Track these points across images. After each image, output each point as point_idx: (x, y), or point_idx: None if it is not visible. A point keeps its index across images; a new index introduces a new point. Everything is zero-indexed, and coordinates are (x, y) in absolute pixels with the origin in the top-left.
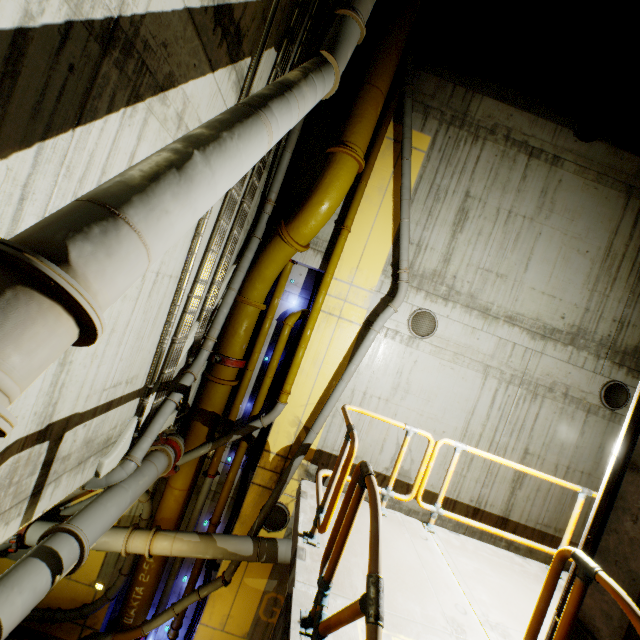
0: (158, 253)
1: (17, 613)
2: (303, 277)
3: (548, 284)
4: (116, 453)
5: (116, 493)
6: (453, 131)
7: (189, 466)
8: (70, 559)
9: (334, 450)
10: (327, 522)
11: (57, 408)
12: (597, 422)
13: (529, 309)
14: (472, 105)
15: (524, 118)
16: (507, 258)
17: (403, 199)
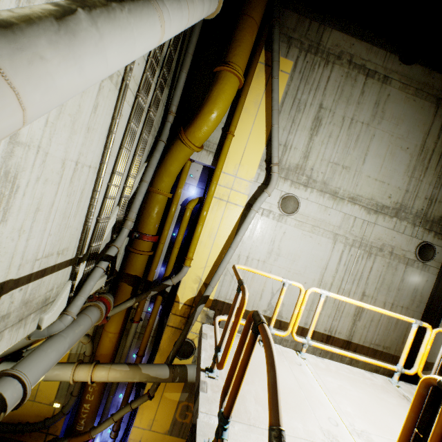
0: (35, 104)
1: None
2: (199, 172)
3: (379, 173)
4: (54, 310)
5: (56, 341)
6: (310, 57)
7: (119, 315)
8: (13, 398)
9: (226, 299)
10: (224, 361)
11: None
12: (413, 271)
13: (366, 192)
14: (324, 36)
15: (362, 47)
16: (350, 154)
17: (273, 109)
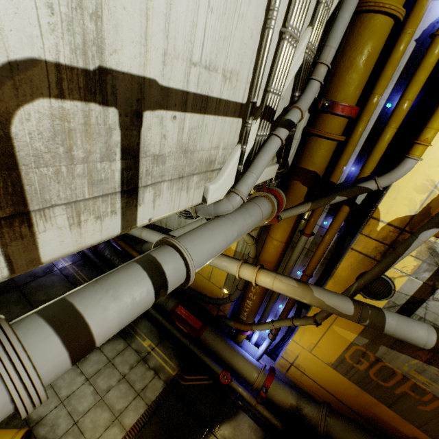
0: None
1: (111, 320)
2: None
3: None
4: (220, 182)
5: (222, 223)
6: None
7: (286, 222)
8: (175, 275)
9: None
10: None
11: (106, 36)
12: None
13: None
14: None
15: None
16: None
17: None
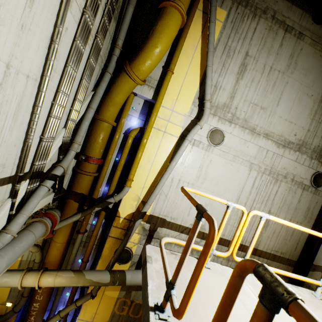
0: None
1: None
2: (141, 105)
3: (289, 114)
4: None
5: None
6: (241, 9)
7: (66, 228)
8: None
9: (160, 215)
10: (184, 310)
11: None
12: (307, 195)
13: (277, 129)
14: None
15: (284, 4)
16: (267, 97)
17: (209, 51)
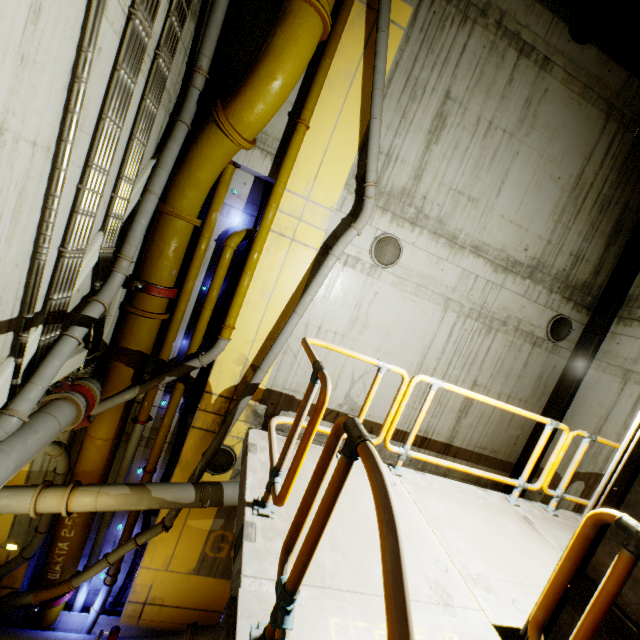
0: None
1: None
2: (248, 187)
3: (517, 212)
4: None
5: None
6: (439, 4)
7: (112, 413)
8: None
9: (285, 389)
10: (286, 493)
11: None
12: (540, 354)
13: (496, 239)
14: None
15: (521, 0)
16: (481, 179)
17: (376, 88)
